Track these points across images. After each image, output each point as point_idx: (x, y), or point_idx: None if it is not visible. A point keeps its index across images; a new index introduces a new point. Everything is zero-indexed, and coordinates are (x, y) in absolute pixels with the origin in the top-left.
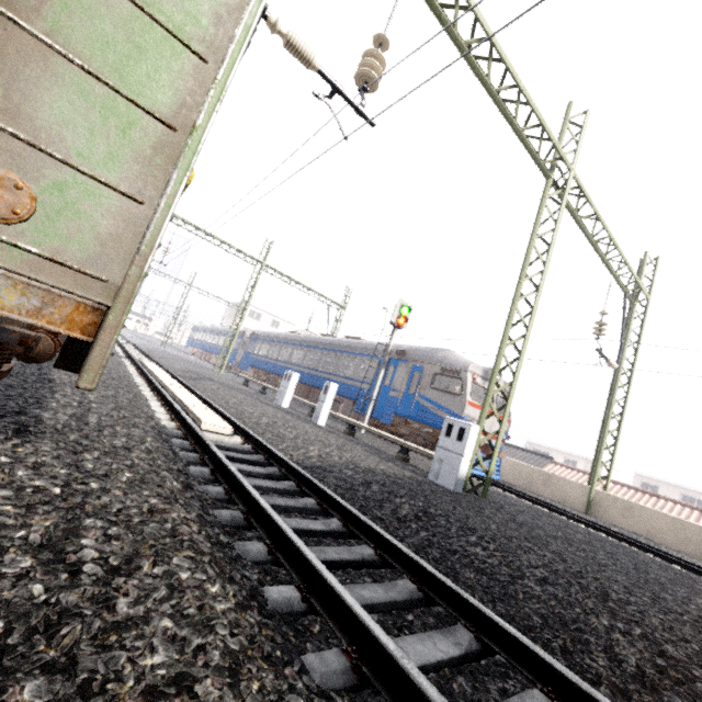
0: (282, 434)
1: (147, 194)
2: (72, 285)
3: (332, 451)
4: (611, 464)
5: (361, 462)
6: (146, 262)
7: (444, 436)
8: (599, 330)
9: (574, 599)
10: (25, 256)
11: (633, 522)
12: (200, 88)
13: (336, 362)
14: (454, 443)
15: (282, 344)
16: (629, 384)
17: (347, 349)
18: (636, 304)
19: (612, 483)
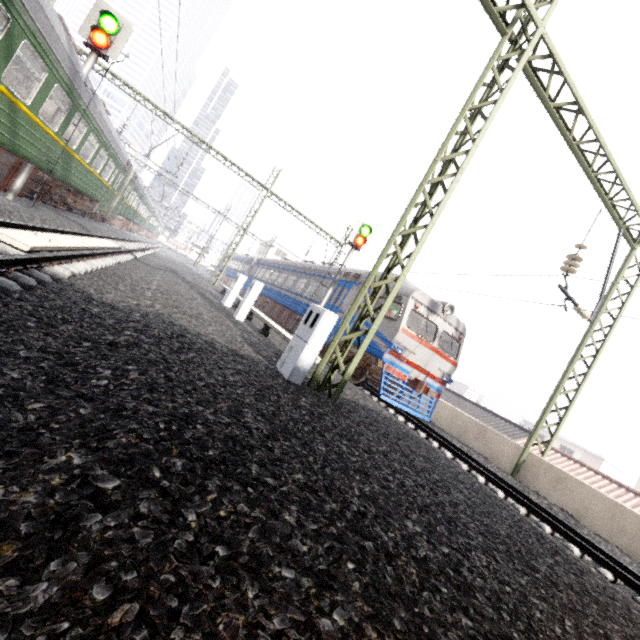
0: (142, 293)
1: None
2: None
3: (165, 308)
4: (557, 428)
5: (186, 323)
6: None
7: (303, 323)
8: (570, 265)
9: (111, 434)
10: None
11: (562, 496)
12: None
13: (305, 284)
14: (306, 330)
15: (274, 269)
16: (603, 341)
17: (317, 272)
18: (637, 247)
19: (593, 472)
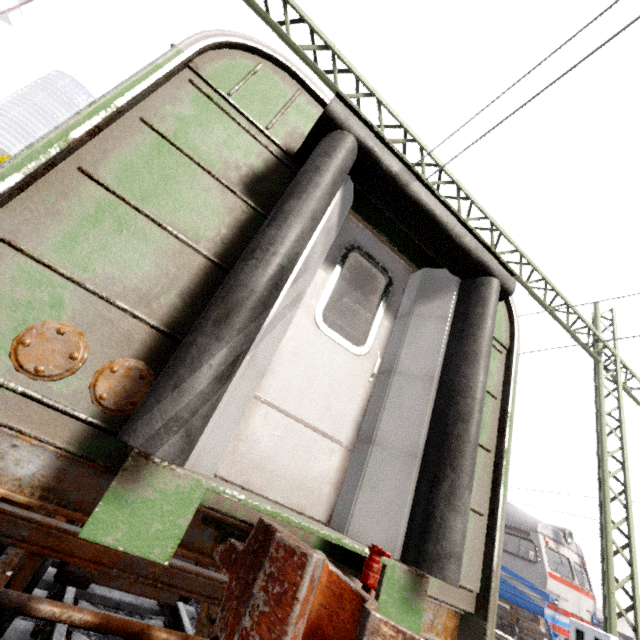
0: None
1: (483, 506)
2: (456, 599)
3: None
4: None
5: None
6: (497, 571)
7: None
8: None
9: None
10: (437, 580)
11: None
12: (495, 416)
13: None
14: None
15: None
16: None
17: None
18: None
19: None
